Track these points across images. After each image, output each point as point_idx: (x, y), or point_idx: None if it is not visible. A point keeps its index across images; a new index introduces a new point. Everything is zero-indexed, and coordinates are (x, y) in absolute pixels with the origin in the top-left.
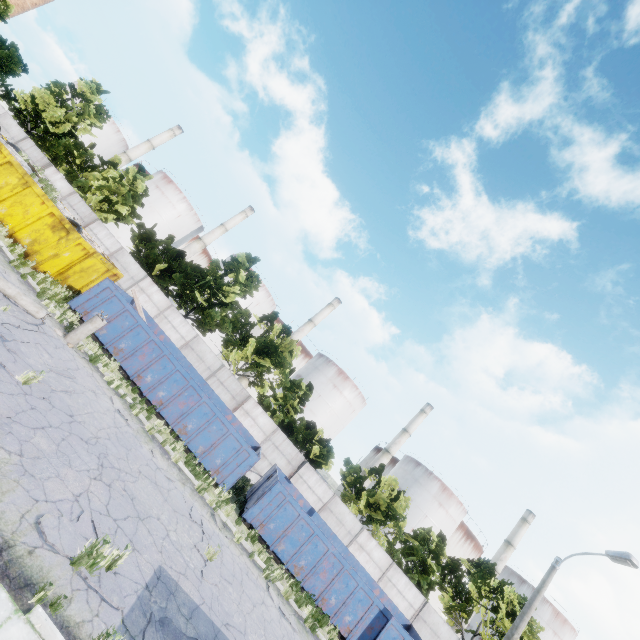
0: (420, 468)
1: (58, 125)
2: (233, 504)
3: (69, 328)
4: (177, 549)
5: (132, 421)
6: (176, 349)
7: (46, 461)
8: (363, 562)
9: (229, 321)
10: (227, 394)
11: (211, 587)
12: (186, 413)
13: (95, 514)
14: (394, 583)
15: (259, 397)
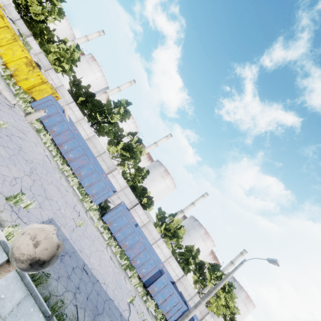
0: (197, 222)
1: (37, 15)
2: (98, 212)
3: (28, 114)
4: (63, 216)
5: (53, 162)
6: (82, 138)
7: (2, 159)
8: (158, 253)
9: (112, 132)
10: (105, 166)
11: (77, 236)
12: (81, 166)
13: (23, 187)
14: (171, 264)
15: (122, 172)
